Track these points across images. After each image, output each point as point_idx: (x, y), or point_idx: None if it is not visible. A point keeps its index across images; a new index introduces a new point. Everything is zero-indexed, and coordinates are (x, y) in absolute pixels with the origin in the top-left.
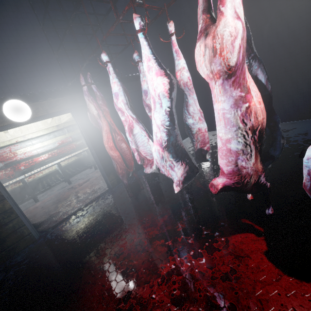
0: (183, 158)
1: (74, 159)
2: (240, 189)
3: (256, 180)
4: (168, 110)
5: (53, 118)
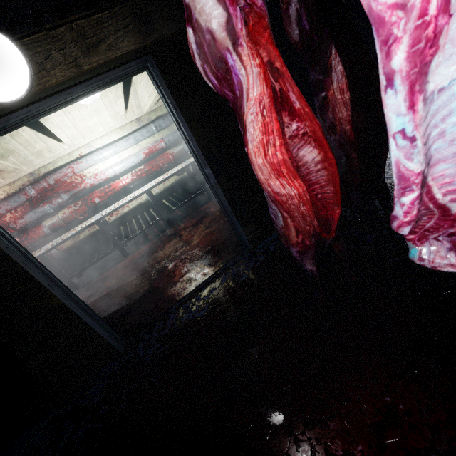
0: None
1: (173, 180)
2: None
3: None
4: None
5: (128, 104)
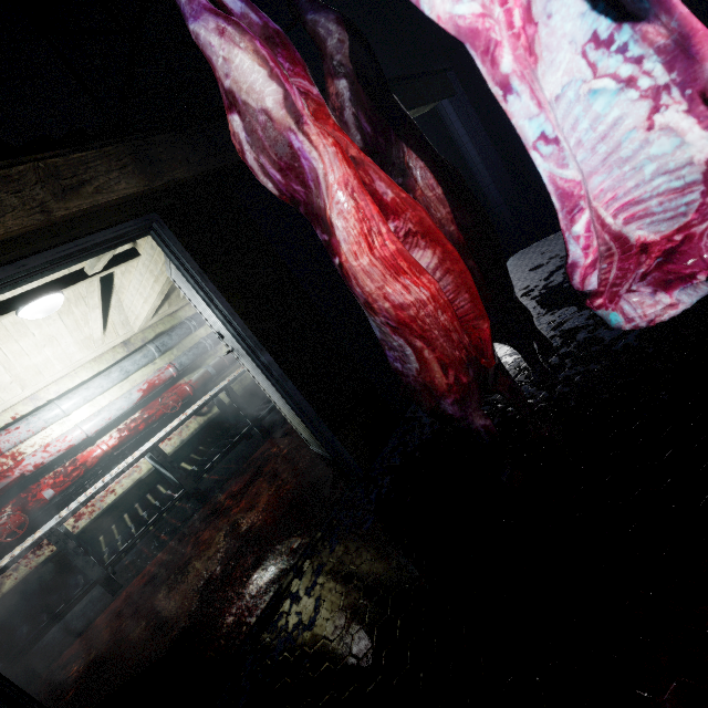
0: None
1: (196, 424)
2: None
3: None
4: None
5: (108, 322)
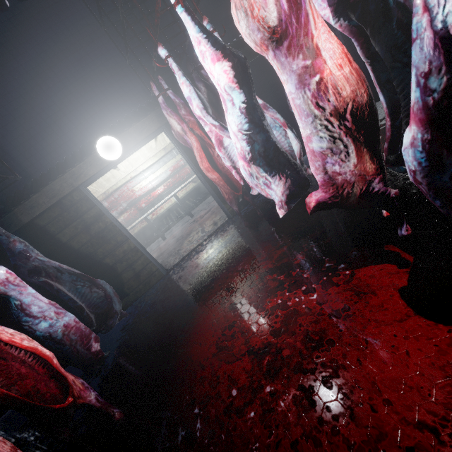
0: (282, 169)
1: (192, 186)
2: (341, 204)
3: (363, 189)
4: (243, 107)
5: (157, 140)
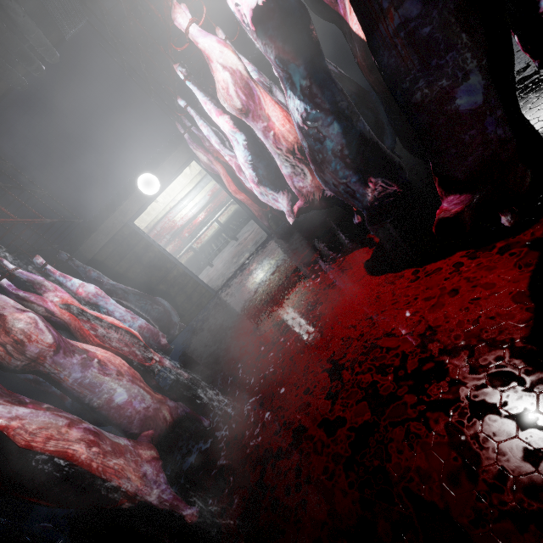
0: (284, 186)
1: (234, 209)
2: (311, 207)
3: (320, 195)
4: (245, 144)
5: (191, 165)
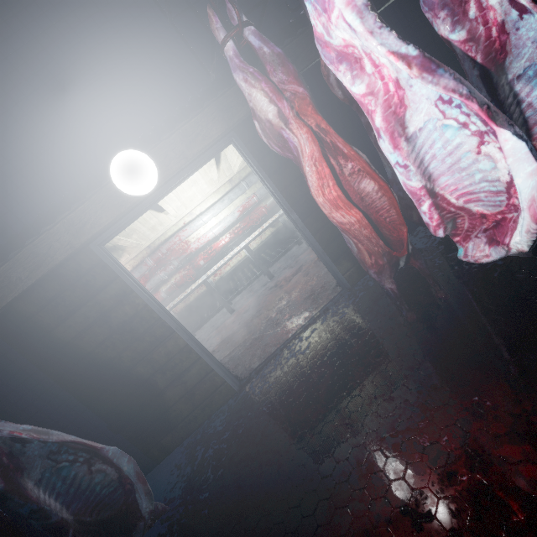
0: None
1: (269, 232)
2: None
3: None
4: None
5: (220, 169)
